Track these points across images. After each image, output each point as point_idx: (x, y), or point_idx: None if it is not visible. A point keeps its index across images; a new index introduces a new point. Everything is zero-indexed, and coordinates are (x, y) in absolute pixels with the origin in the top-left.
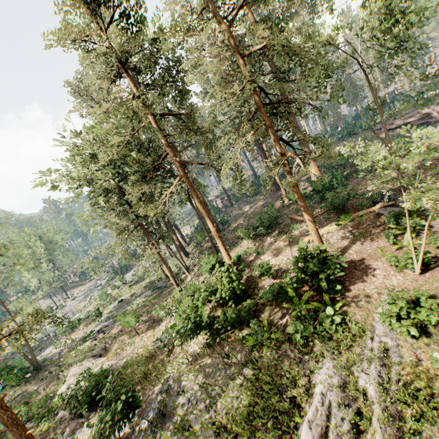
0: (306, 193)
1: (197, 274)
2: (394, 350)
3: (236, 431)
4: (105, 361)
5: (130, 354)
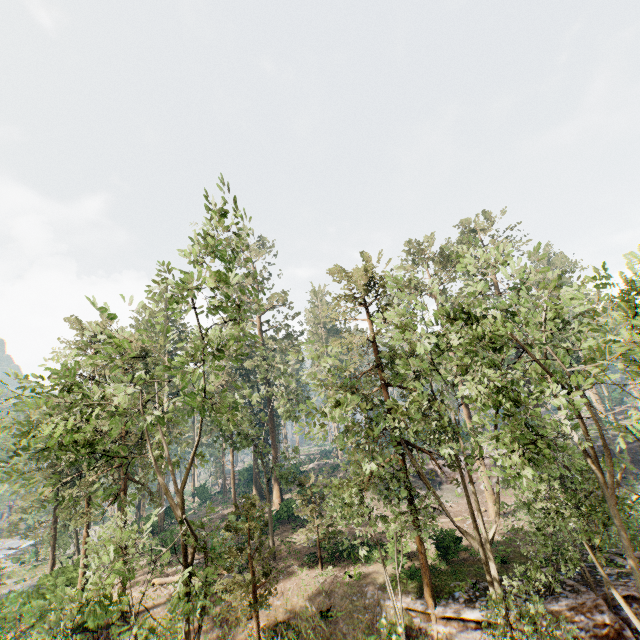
0: None
1: None
2: None
3: None
4: None
5: None
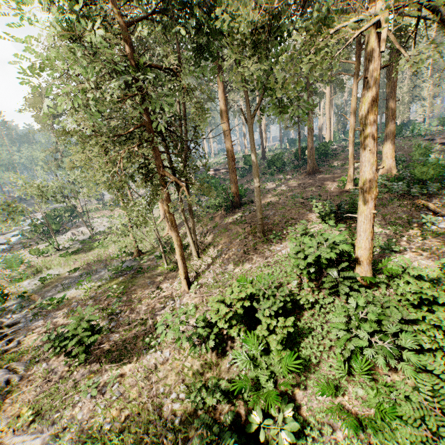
0: (387, 180)
1: (223, 261)
2: None
3: None
4: (4, 432)
5: (83, 421)
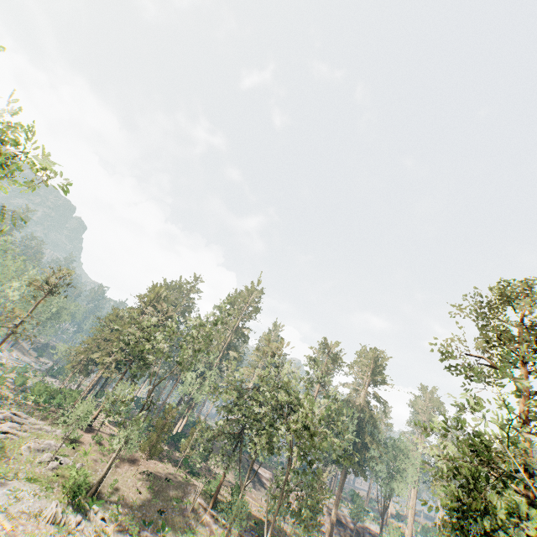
0: None
1: None
2: (55, 433)
3: (5, 410)
4: None
5: None
